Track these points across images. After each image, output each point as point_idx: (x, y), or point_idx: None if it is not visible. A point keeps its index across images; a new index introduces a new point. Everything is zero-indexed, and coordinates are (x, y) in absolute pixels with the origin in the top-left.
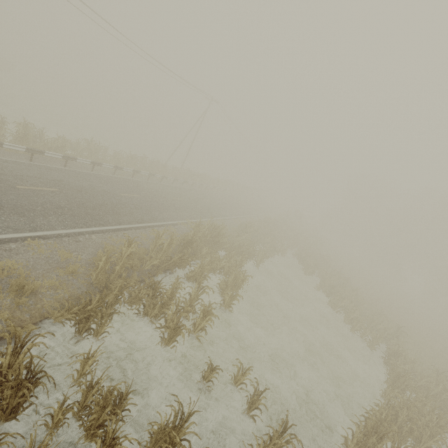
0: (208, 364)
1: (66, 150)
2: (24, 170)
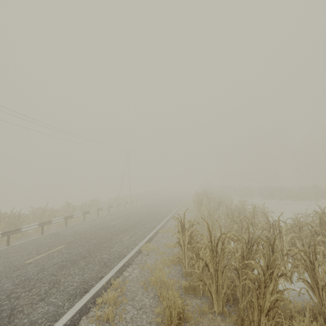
0: (292, 221)
1: (90, 209)
2: (95, 221)
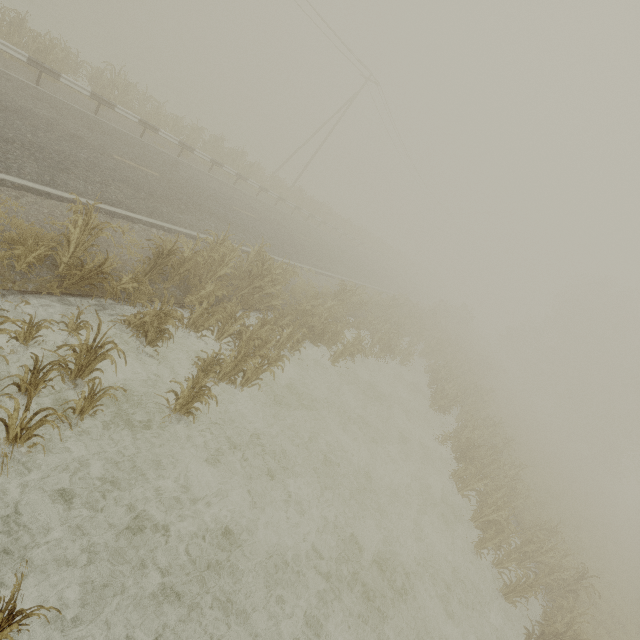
0: None
1: (53, 61)
2: None
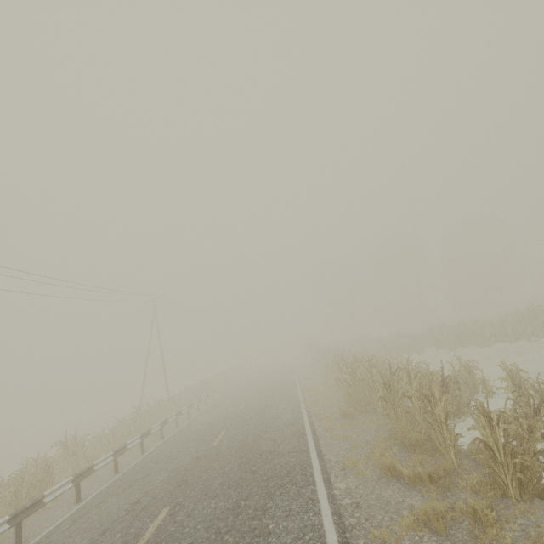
0: None
1: (52, 478)
2: None
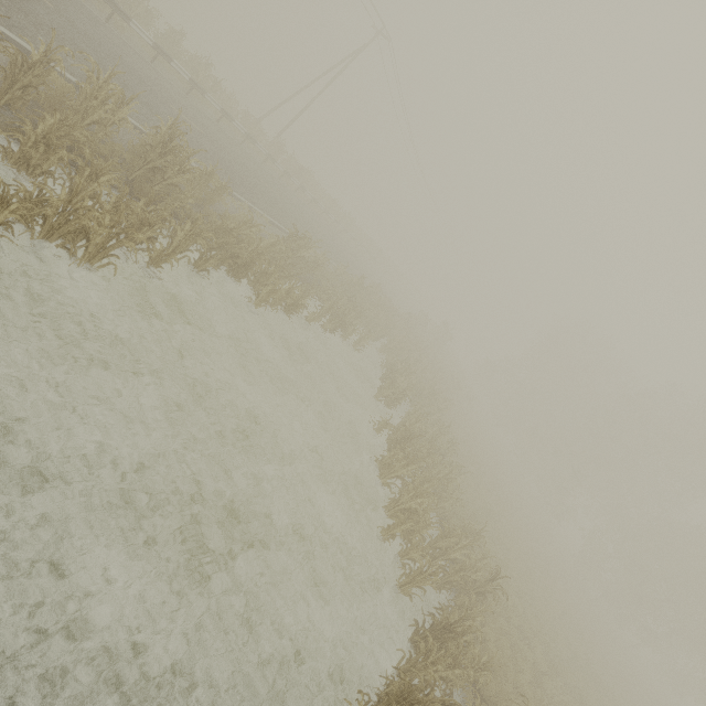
0: None
1: None
2: None
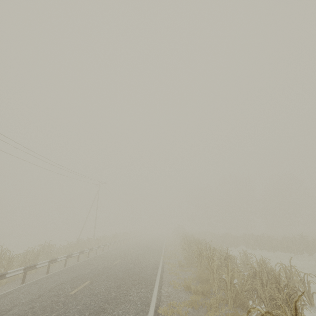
0: None
1: (37, 260)
2: (42, 286)
